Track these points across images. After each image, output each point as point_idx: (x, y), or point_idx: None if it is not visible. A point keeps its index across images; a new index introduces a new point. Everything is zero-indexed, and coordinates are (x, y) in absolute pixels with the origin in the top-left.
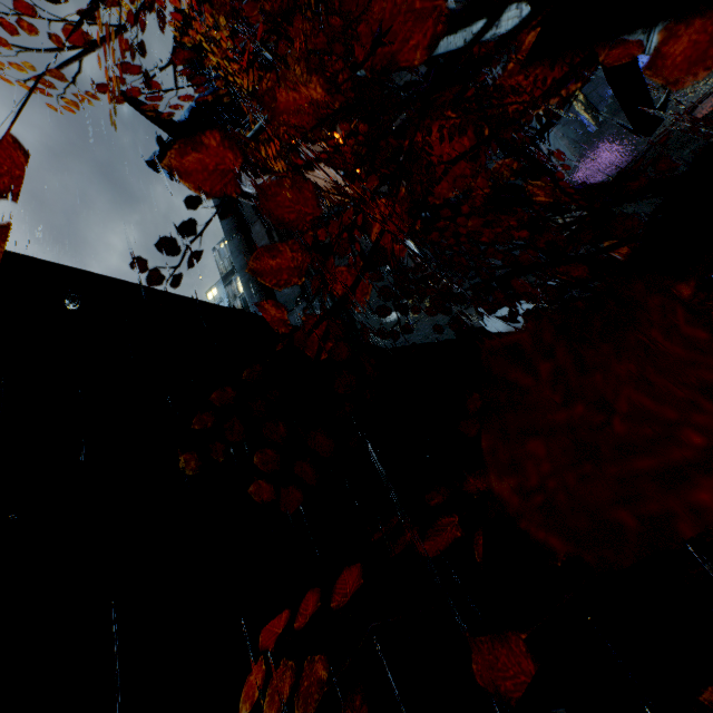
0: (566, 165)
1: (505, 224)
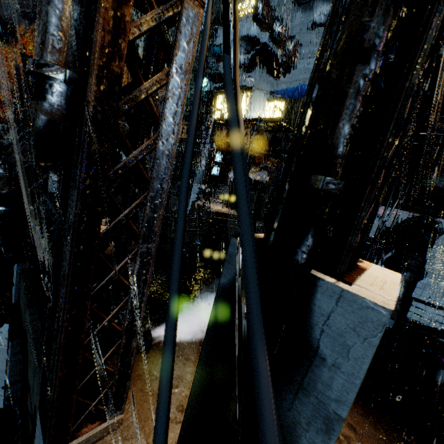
0: None
1: None
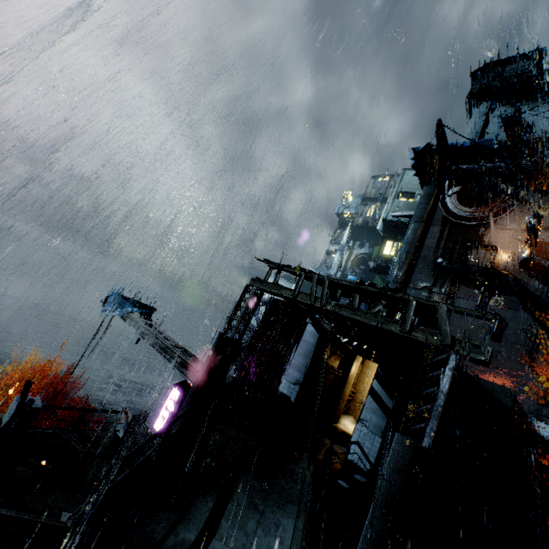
0: None
1: None
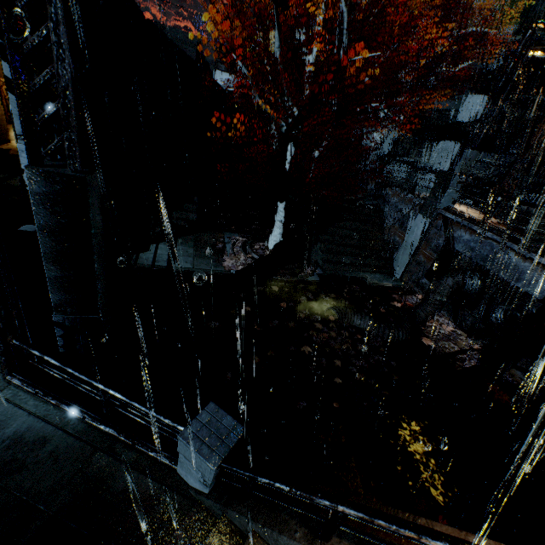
0: (301, 4)
1: (256, 1)
